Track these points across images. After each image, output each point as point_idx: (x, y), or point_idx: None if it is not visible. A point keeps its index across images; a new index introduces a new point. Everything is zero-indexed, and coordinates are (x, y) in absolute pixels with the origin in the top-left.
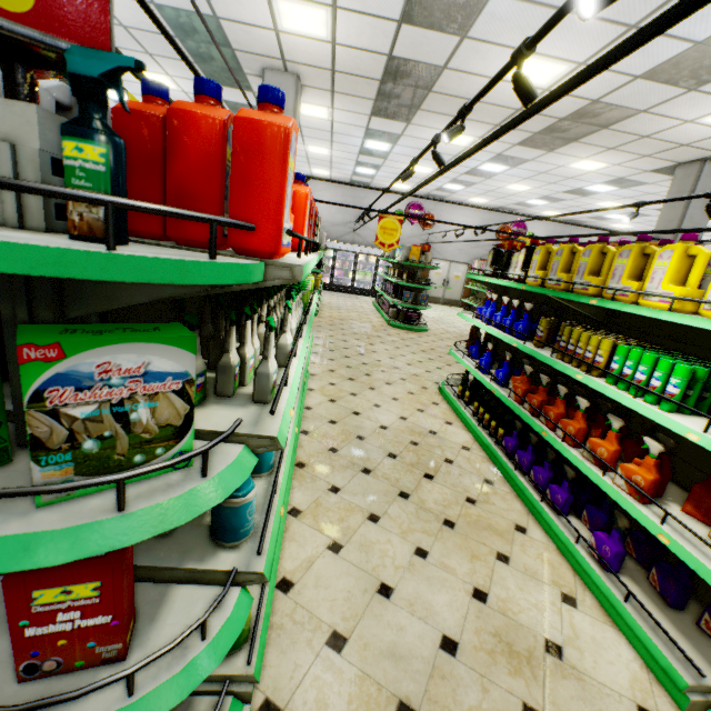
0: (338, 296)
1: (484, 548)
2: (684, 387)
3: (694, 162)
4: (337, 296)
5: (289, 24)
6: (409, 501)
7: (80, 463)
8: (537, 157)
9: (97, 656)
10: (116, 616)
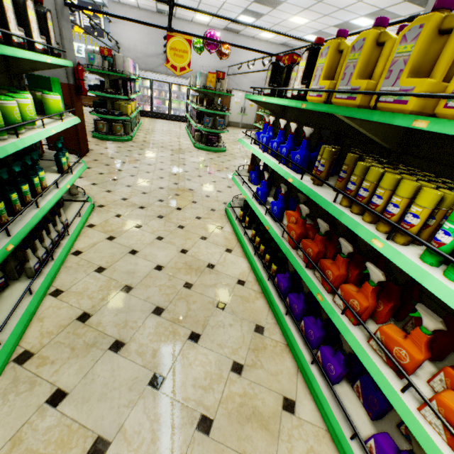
0: (157, 122)
1: None
2: None
3: None
4: (156, 122)
5: None
6: (160, 392)
7: None
8: None
9: None
10: None
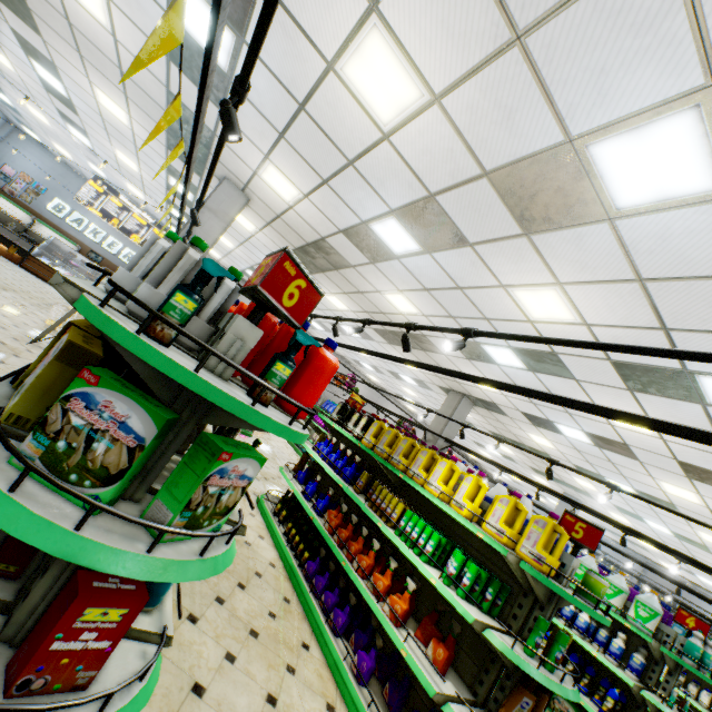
0: None
1: (279, 659)
2: (435, 547)
3: (459, 393)
4: None
5: (268, 178)
6: (224, 607)
7: (190, 520)
8: (381, 342)
9: (74, 680)
10: (114, 642)
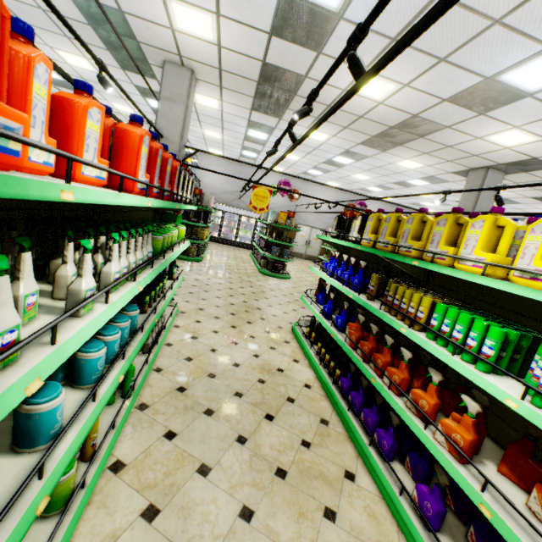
0: (223, 247)
1: (313, 502)
2: (499, 348)
3: (481, 169)
4: (222, 247)
5: (182, 25)
6: (245, 447)
7: None
8: (374, 154)
9: None
10: None
